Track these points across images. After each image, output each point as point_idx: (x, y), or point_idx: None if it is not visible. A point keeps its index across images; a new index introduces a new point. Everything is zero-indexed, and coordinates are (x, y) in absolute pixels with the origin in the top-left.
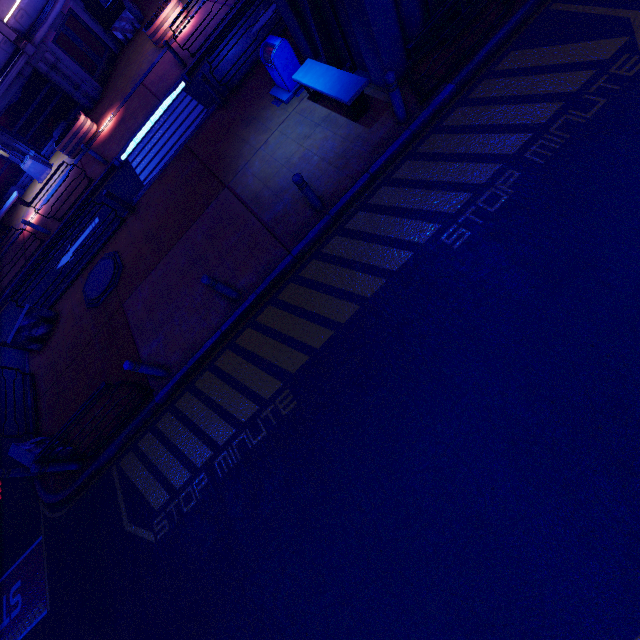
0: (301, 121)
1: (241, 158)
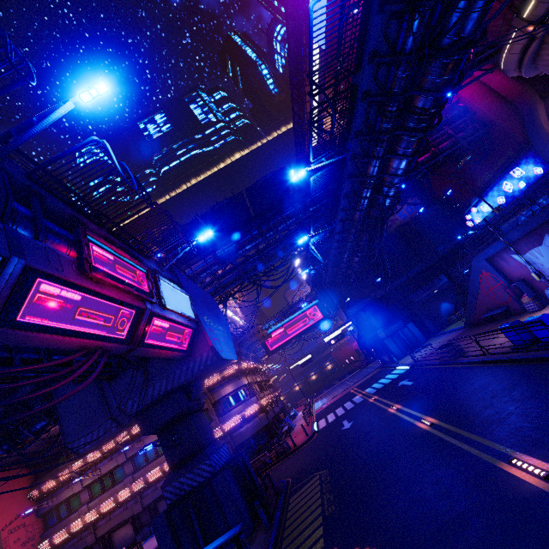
0: None
1: None
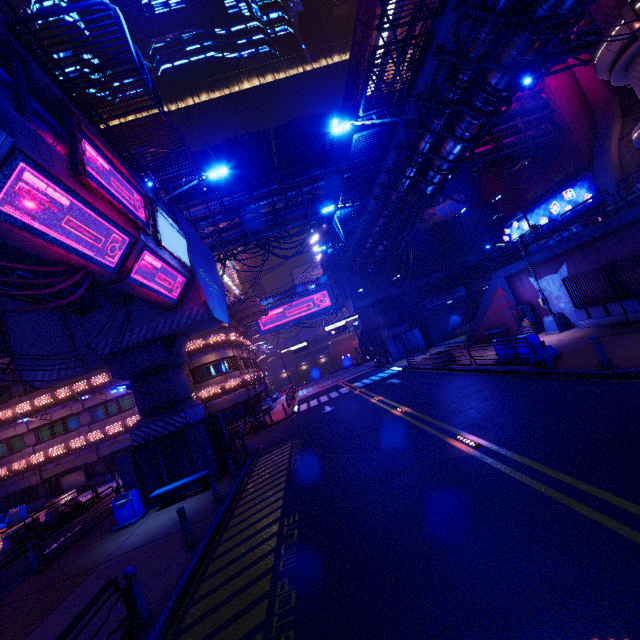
0: (160, 514)
1: (107, 551)
